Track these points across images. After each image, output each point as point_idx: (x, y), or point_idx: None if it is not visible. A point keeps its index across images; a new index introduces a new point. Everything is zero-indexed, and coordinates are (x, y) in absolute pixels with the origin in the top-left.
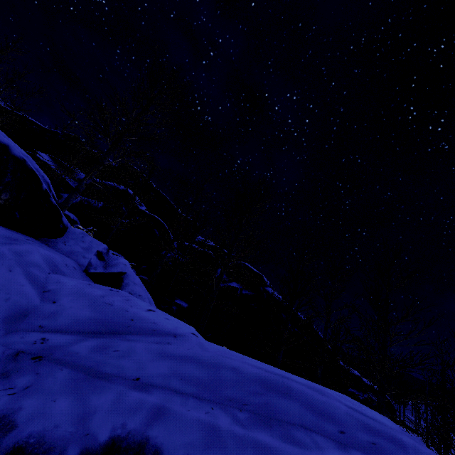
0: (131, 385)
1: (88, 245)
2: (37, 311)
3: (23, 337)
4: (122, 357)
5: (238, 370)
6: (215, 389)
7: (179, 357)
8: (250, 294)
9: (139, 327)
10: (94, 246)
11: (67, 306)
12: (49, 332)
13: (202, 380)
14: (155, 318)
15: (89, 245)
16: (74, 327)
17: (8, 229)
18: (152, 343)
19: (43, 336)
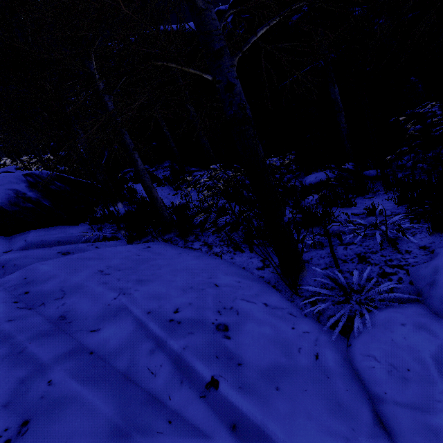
0: None
1: None
2: None
3: None
4: None
5: None
6: None
7: None
8: None
9: None
10: None
11: None
12: None
13: None
14: None
15: None
16: None
17: None
18: None
19: None
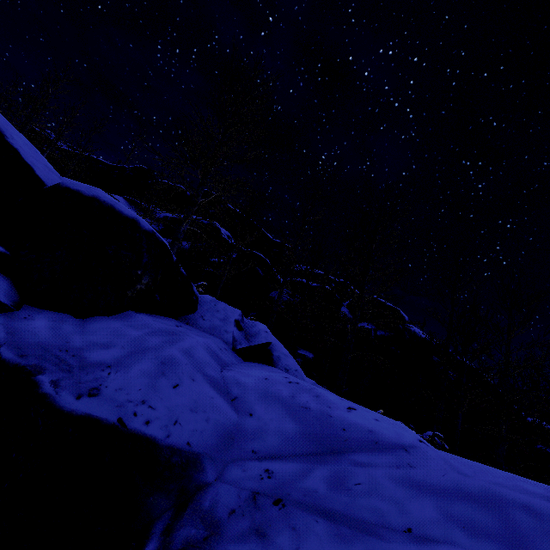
0: (411, 543)
1: (224, 315)
2: (240, 429)
3: (245, 469)
4: (370, 494)
5: (532, 509)
6: (520, 544)
7: (440, 490)
8: (387, 335)
9: (357, 440)
10: (229, 314)
11: (266, 418)
12: (266, 458)
13: (494, 529)
14: (365, 422)
15: (224, 315)
16: (287, 448)
17: (152, 315)
18: (392, 468)
19: (265, 467)
